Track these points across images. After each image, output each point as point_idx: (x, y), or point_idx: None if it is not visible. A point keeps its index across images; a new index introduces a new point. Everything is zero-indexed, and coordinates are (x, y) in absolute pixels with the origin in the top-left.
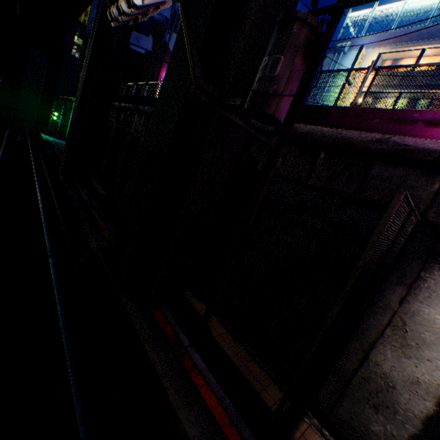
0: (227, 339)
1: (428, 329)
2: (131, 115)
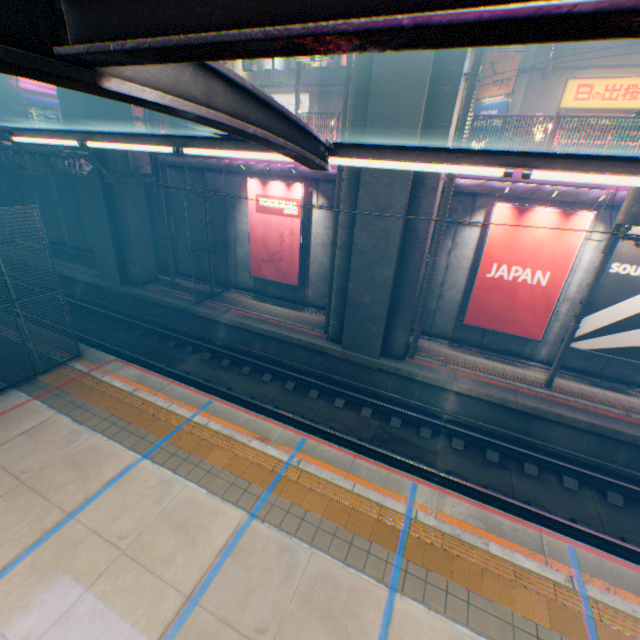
0: (192, 284)
1: (244, 234)
2: (19, 157)
